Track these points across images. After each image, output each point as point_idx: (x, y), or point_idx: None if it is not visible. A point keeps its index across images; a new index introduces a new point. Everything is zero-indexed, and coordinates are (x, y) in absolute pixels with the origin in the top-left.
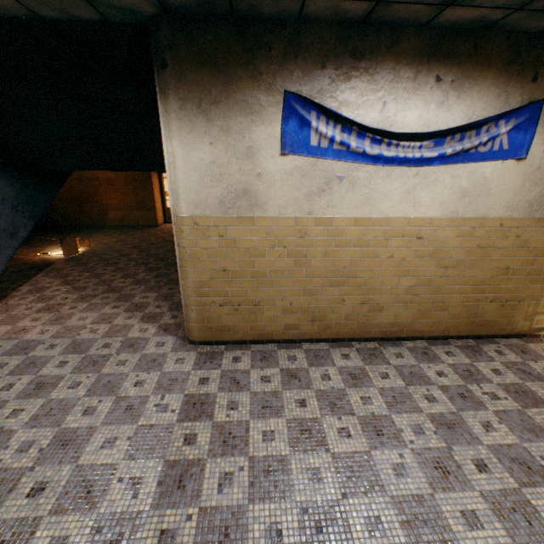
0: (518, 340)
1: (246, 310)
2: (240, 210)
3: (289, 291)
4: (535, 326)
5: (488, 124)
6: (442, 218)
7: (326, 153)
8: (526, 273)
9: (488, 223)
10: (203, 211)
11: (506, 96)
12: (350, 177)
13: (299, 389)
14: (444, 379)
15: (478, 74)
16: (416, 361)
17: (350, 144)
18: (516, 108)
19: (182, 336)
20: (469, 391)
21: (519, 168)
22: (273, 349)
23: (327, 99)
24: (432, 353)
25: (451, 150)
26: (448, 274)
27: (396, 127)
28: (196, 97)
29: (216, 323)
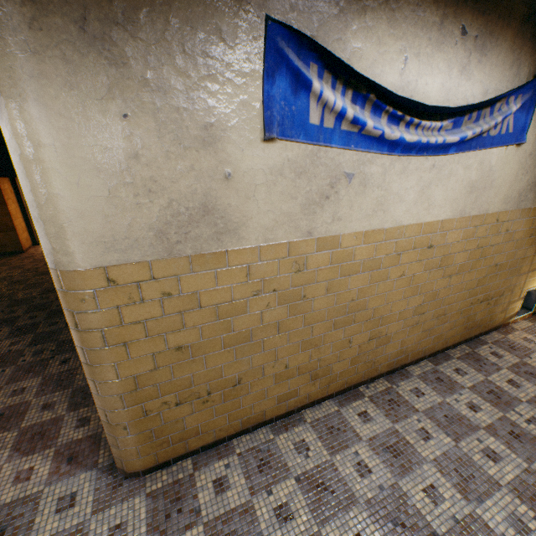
0: (497, 333)
1: (220, 397)
2: (199, 243)
3: (283, 350)
4: (507, 316)
5: (501, 100)
6: (451, 220)
7: (332, 137)
8: (508, 266)
9: (487, 219)
10: (124, 254)
11: (518, 65)
12: (361, 173)
13: (341, 514)
14: (481, 414)
15: (500, 31)
16: (439, 396)
17: (366, 123)
18: (529, 81)
19: (107, 463)
20: (514, 424)
21: (517, 155)
22: (268, 439)
23: (333, 44)
24: (444, 376)
25: (471, 133)
26: (451, 283)
27: (416, 99)
28: (73, 0)
29: (172, 432)
